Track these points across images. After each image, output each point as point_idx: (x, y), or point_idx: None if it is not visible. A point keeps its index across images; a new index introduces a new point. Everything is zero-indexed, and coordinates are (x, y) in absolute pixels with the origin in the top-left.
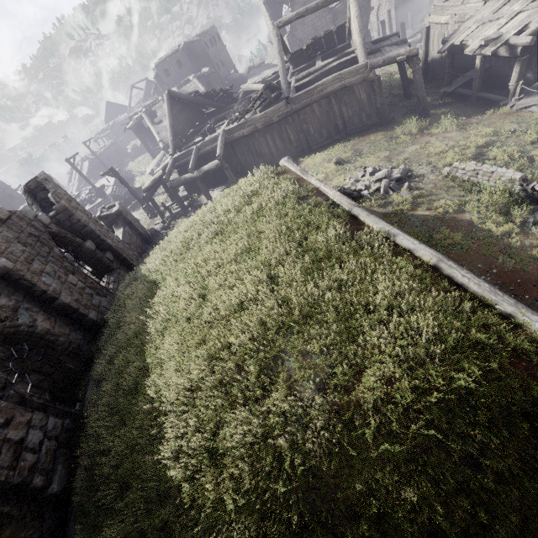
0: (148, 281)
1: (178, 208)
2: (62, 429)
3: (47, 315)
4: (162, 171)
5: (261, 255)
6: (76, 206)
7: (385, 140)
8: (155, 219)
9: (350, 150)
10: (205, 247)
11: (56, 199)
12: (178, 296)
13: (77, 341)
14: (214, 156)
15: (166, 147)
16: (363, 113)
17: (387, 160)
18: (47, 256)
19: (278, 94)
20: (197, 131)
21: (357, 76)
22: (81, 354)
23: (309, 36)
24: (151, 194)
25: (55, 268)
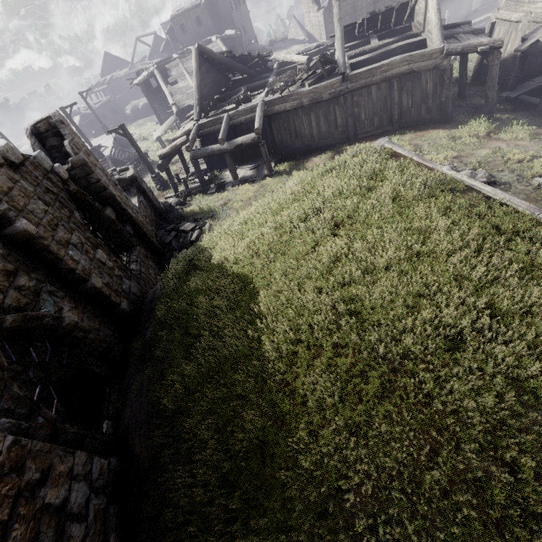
0: (231, 274)
1: (194, 182)
2: (109, 475)
3: (73, 302)
4: (186, 138)
5: (440, 263)
6: (94, 162)
7: (448, 139)
8: (165, 192)
9: (408, 144)
10: (328, 240)
11: (74, 149)
12: (302, 306)
13: (108, 339)
14: (246, 129)
15: (179, 112)
16: (424, 106)
17: (457, 160)
18: (68, 222)
19: (332, 68)
20: (227, 98)
21: (429, 61)
22: (112, 355)
23: (347, 15)
24: (167, 162)
25: (82, 239)
